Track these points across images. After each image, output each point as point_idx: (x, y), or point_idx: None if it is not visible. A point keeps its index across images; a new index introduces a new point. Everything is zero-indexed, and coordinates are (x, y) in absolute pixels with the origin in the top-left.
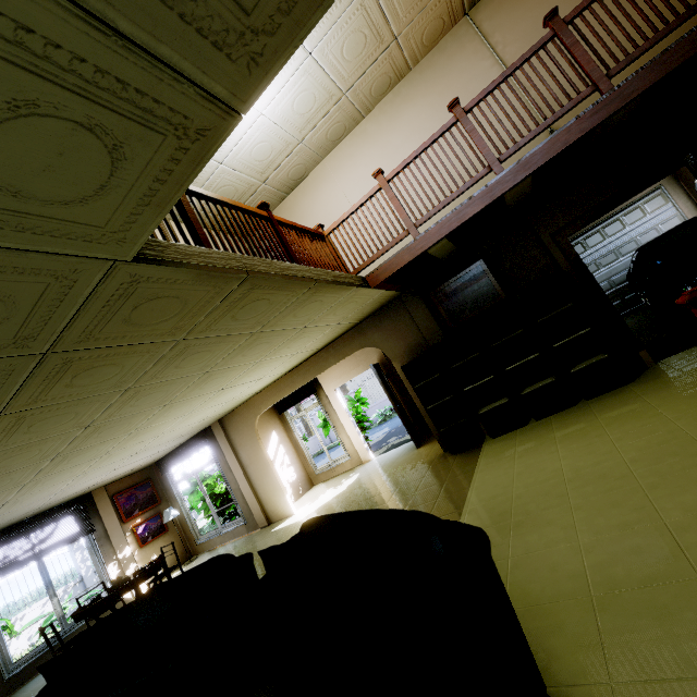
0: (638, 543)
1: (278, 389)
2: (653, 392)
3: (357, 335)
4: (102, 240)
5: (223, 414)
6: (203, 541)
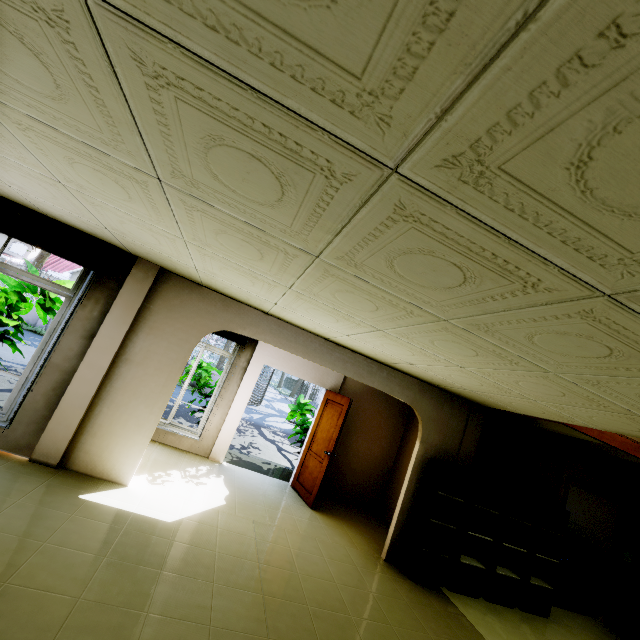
0: None
1: (292, 337)
2: None
3: (417, 390)
4: None
5: (189, 276)
6: None
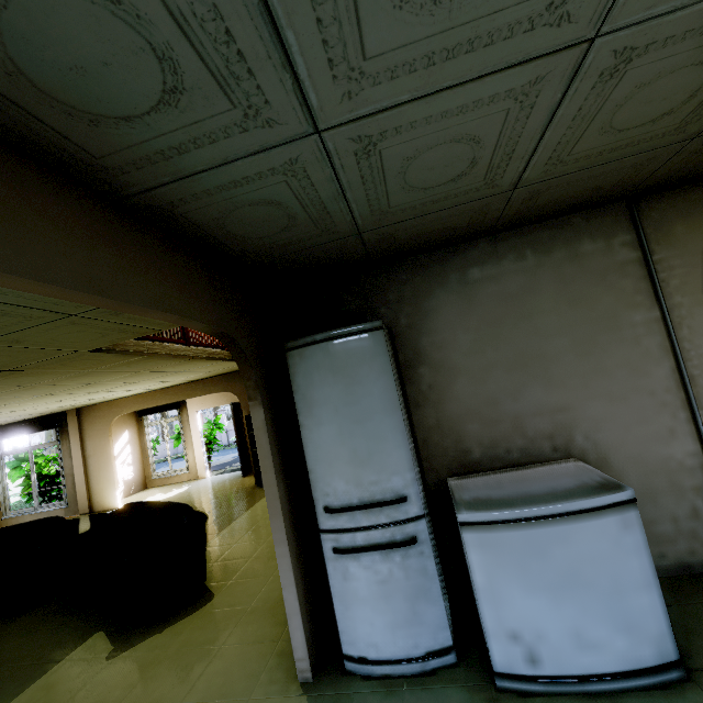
0: None
1: (145, 399)
2: None
3: (225, 381)
4: (79, 347)
5: (85, 405)
6: (11, 516)
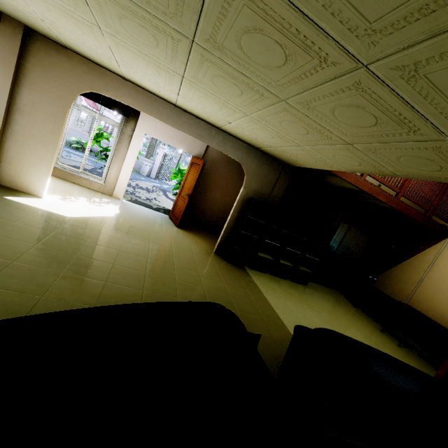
0: None
1: (147, 101)
2: (323, 300)
3: (245, 151)
4: None
5: (51, 35)
6: None
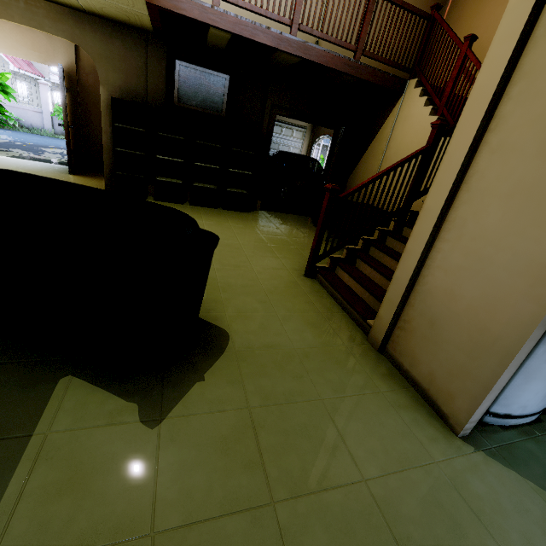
0: (242, 273)
1: None
2: (257, 222)
3: (73, 22)
4: None
5: None
6: None
